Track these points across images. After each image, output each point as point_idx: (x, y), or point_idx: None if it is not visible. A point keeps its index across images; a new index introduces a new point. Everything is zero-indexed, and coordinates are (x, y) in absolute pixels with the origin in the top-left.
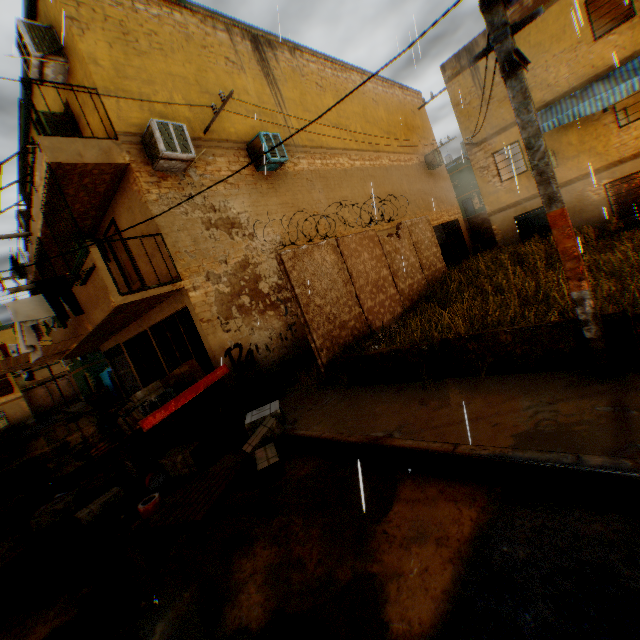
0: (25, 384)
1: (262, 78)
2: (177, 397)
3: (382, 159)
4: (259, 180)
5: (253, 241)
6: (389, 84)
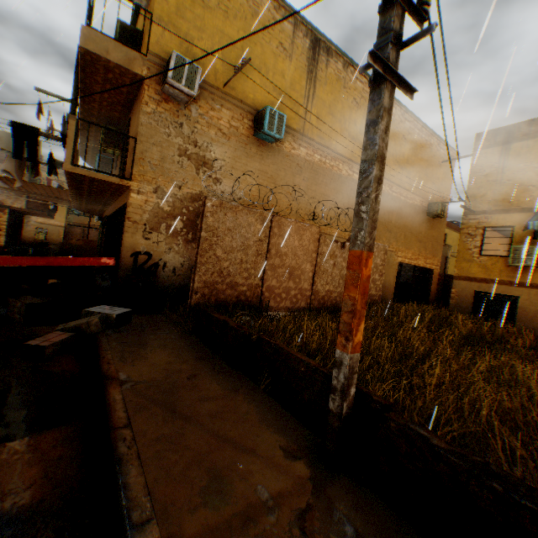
0: (71, 219)
1: (305, 72)
2: (50, 257)
3: (383, 184)
4: (251, 143)
5: (215, 185)
6: (428, 131)
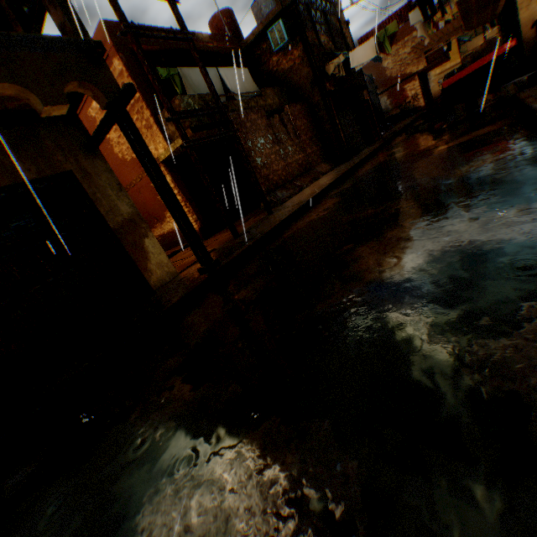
0: (462, 52)
1: None
2: (466, 69)
3: None
4: None
5: None
6: None
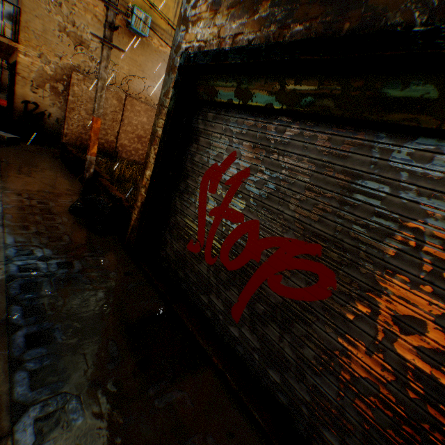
0: None
1: None
2: None
3: None
4: (124, 34)
5: (92, 63)
6: None
